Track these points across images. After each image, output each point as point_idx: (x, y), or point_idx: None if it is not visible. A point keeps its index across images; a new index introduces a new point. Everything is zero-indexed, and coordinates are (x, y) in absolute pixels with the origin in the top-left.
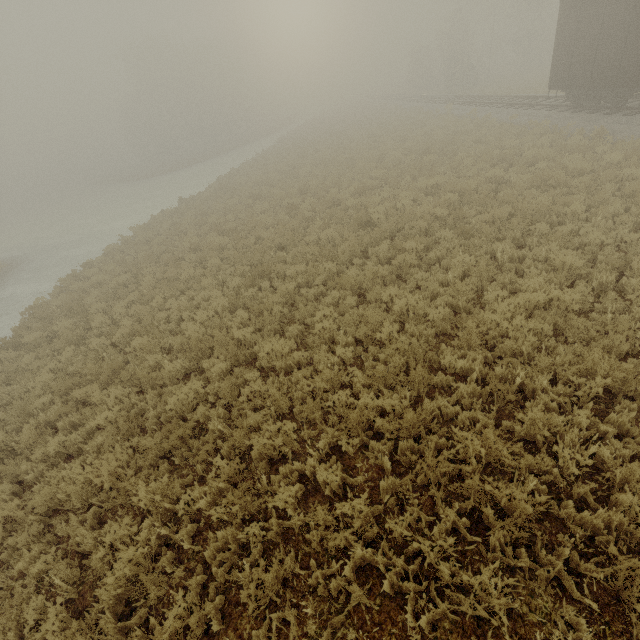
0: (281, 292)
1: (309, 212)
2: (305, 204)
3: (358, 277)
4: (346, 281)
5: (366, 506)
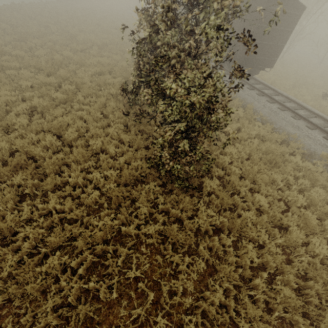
0: (28, 45)
1: (54, 30)
2: (54, 27)
3: (59, 48)
4: (54, 47)
5: (32, 74)
